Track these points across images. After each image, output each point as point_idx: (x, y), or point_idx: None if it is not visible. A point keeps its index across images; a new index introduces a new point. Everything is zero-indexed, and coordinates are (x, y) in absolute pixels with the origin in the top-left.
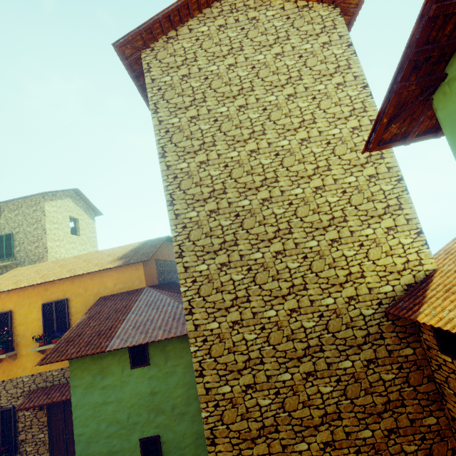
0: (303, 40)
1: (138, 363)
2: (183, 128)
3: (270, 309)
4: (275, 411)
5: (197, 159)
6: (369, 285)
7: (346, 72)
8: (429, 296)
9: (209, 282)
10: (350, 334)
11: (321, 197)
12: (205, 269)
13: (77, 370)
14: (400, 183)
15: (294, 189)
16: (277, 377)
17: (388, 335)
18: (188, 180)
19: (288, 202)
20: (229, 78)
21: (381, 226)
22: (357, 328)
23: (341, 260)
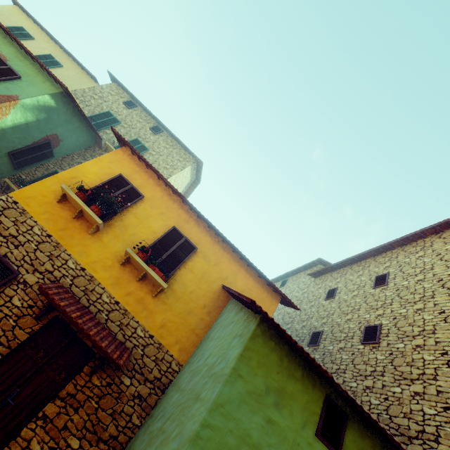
0: None
1: (327, 437)
2: None
3: None
4: None
5: None
6: None
7: None
8: None
9: None
10: None
11: None
12: None
13: (255, 354)
14: None
15: None
16: None
17: None
18: None
19: None
20: None
21: None
22: None
23: None
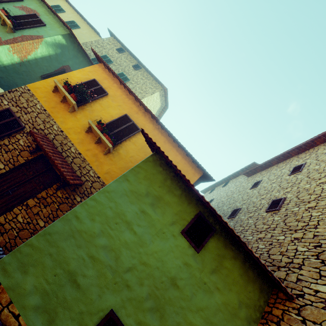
0: None
1: (191, 237)
2: None
3: None
4: None
5: None
6: None
7: None
8: None
9: None
10: None
11: None
12: None
13: (144, 171)
14: None
15: None
16: None
17: None
18: None
19: None
20: None
21: None
22: None
23: None
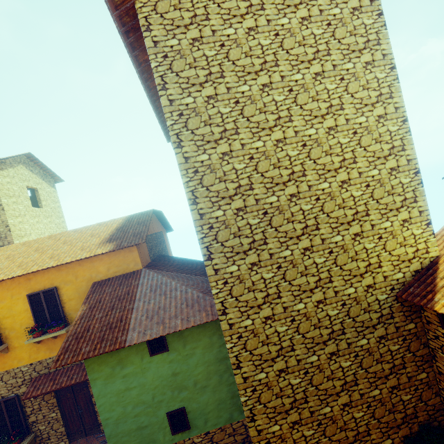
0: (332, 3)
1: (157, 350)
2: (199, 111)
3: (299, 303)
4: (304, 387)
5: (218, 149)
6: (385, 274)
7: (375, 48)
8: (440, 286)
9: (241, 282)
10: (367, 317)
11: (347, 191)
12: (236, 270)
13: (93, 364)
14: (417, 176)
15: (321, 183)
16: (306, 360)
17: (397, 314)
18: (210, 175)
19: (316, 198)
20: (250, 47)
21: (398, 219)
22: (373, 311)
23: (362, 253)
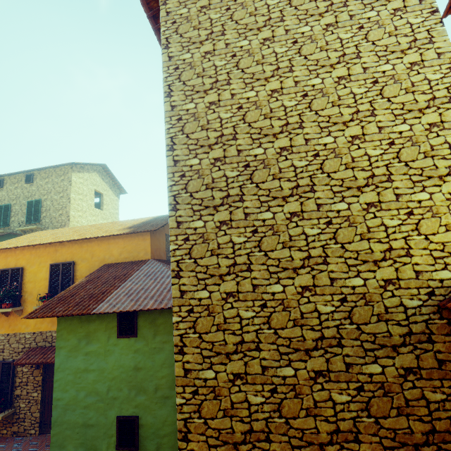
0: None
1: (125, 333)
2: (195, 65)
3: (275, 283)
4: (268, 413)
5: (206, 99)
6: (417, 267)
7: None
8: None
9: (204, 242)
10: (382, 329)
11: (359, 148)
12: (201, 226)
13: (64, 330)
14: None
15: (323, 137)
16: (276, 370)
17: (440, 338)
18: (193, 123)
19: (314, 153)
20: (255, 8)
21: (442, 191)
22: (393, 322)
23: (379, 230)
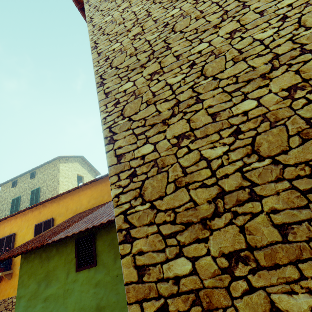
0: None
1: (84, 264)
2: None
3: (242, 100)
4: None
5: (120, 9)
6: None
7: None
8: None
9: (136, 98)
10: None
11: None
12: (130, 86)
13: (25, 275)
14: None
15: None
16: (309, 226)
17: None
18: (111, 25)
19: None
20: None
21: None
22: None
23: None
